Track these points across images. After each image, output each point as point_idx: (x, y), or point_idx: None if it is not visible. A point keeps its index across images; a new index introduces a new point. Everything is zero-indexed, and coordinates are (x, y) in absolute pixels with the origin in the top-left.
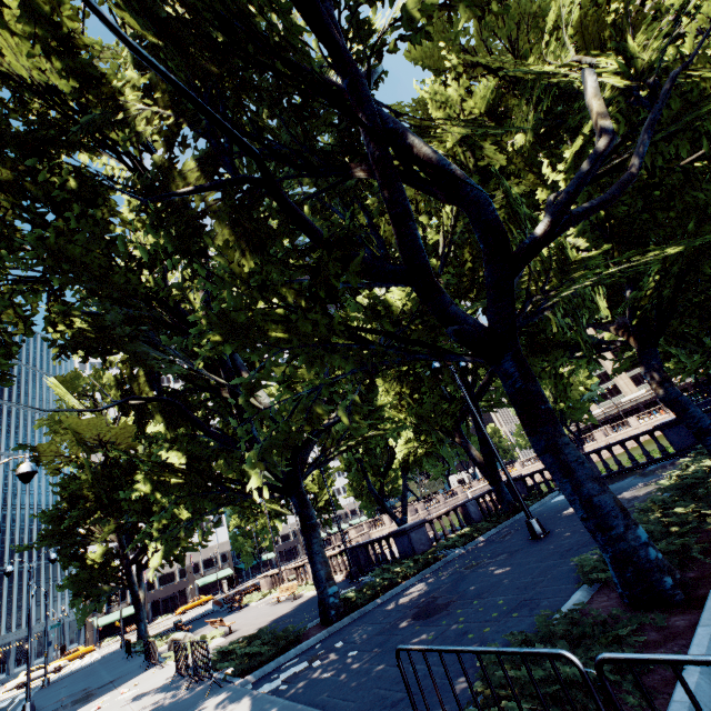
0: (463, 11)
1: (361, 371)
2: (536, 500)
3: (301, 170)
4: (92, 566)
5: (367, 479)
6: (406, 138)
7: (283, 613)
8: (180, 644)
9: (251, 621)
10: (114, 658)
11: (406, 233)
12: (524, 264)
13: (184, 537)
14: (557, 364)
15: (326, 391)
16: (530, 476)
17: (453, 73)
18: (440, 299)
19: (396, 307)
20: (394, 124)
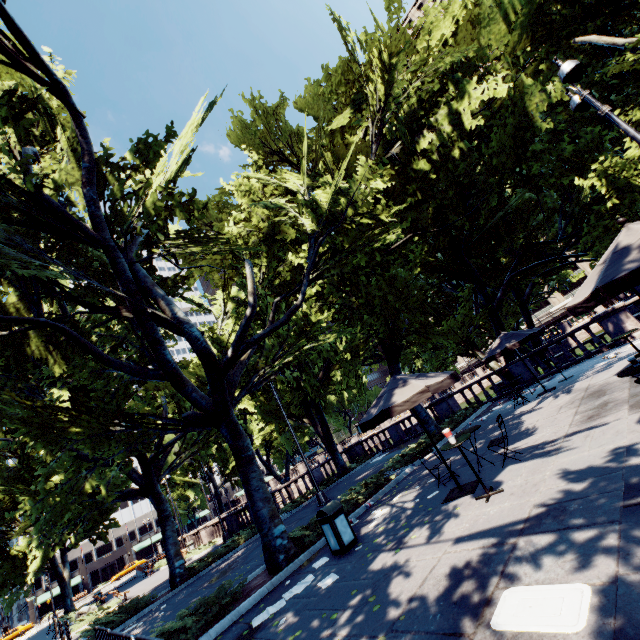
0: (180, 214)
1: (125, 450)
2: (364, 461)
3: (90, 309)
4: (17, 556)
5: (256, 450)
6: (151, 294)
7: (167, 578)
8: (60, 623)
9: (146, 587)
10: (42, 633)
11: (156, 354)
12: (225, 372)
13: (61, 542)
14: (356, 368)
15: (96, 470)
16: (365, 441)
17: (255, 167)
18: (184, 390)
19: (228, 341)
20: (145, 284)
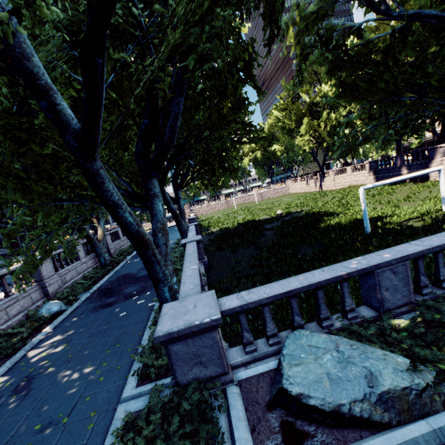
0: None
1: None
2: None
3: None
4: None
5: None
6: None
7: None
8: None
9: None
10: None
11: None
12: None
13: None
14: None
15: None
16: None
17: None
18: None
19: None
20: None
